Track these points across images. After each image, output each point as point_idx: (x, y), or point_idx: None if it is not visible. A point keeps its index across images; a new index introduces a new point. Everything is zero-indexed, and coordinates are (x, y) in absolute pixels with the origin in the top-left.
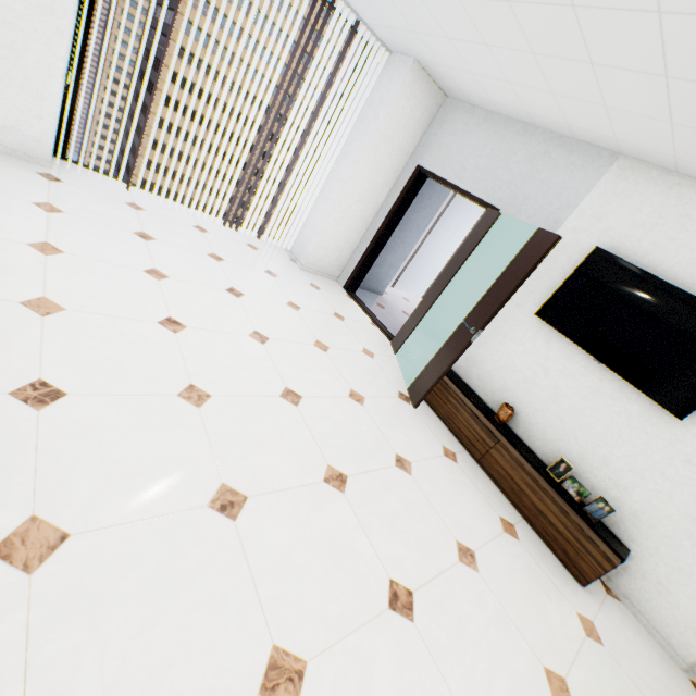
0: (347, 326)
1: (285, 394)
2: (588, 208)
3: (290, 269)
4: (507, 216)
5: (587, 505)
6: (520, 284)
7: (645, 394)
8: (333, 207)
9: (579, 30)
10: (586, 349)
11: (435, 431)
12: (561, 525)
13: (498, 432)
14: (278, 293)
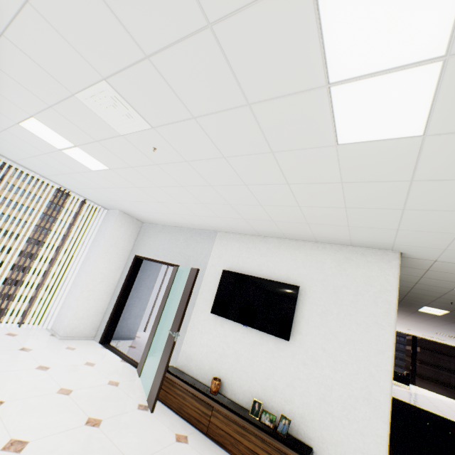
0: (96, 369)
1: (8, 445)
2: (215, 254)
3: (48, 341)
4: (184, 267)
5: (278, 426)
6: (189, 297)
7: (270, 334)
8: (82, 289)
9: (167, 193)
10: (239, 321)
11: (170, 424)
12: (266, 453)
13: (213, 401)
14: (29, 361)
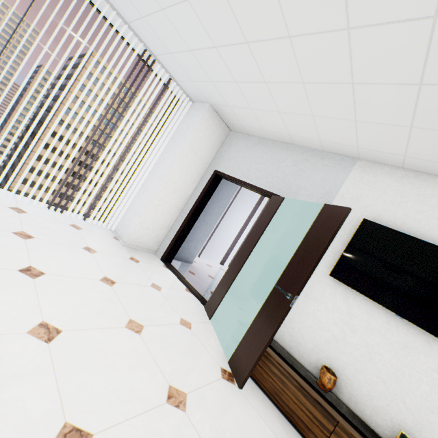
0: (164, 296)
1: None
2: (347, 192)
3: (112, 245)
4: (287, 200)
5: None
6: (325, 249)
7: None
8: (152, 195)
9: (348, 53)
10: (385, 305)
11: (267, 418)
12: None
13: (330, 406)
14: (93, 268)
